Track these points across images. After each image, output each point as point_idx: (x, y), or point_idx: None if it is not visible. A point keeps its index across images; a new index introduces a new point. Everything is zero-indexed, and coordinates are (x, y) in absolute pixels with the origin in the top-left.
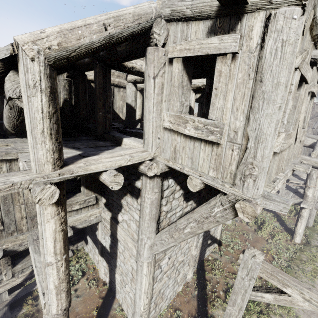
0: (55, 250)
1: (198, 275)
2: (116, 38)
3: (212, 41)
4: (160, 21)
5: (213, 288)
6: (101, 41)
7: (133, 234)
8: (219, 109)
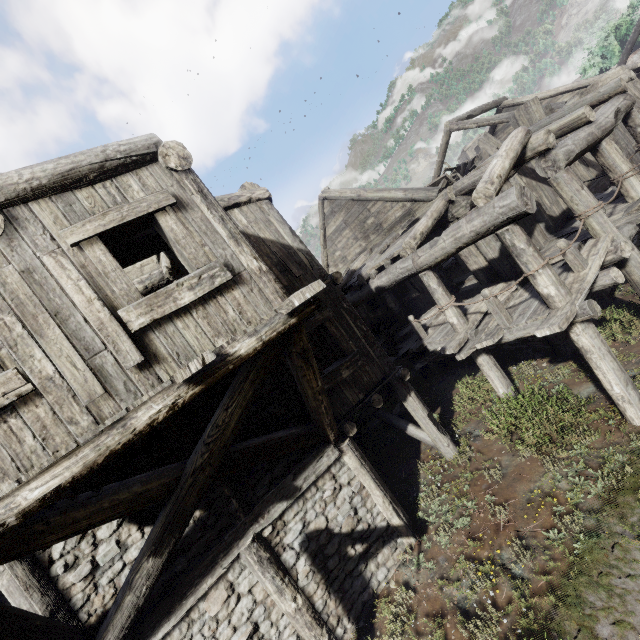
0: None
1: None
2: None
3: None
4: None
5: None
6: None
7: None
8: None
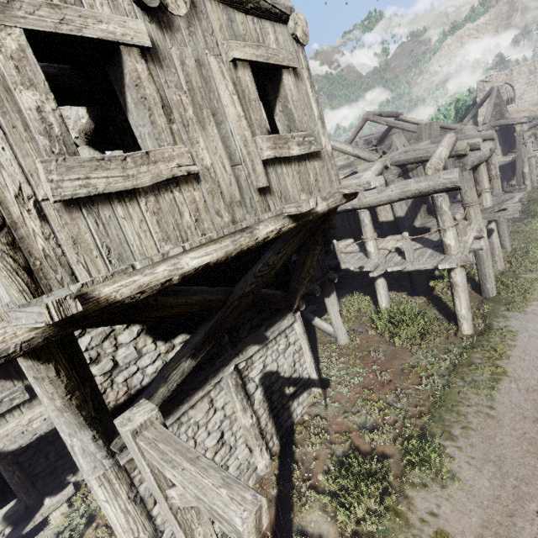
0: None
1: (281, 457)
2: None
3: None
4: None
5: (307, 472)
6: None
7: None
8: None
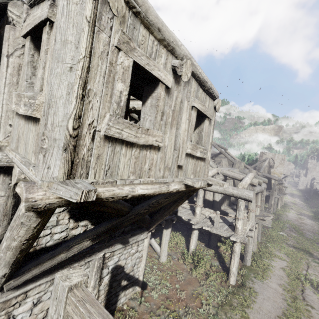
0: None
1: None
2: None
3: (38, 12)
4: (21, 4)
5: None
6: None
7: None
8: (39, 79)
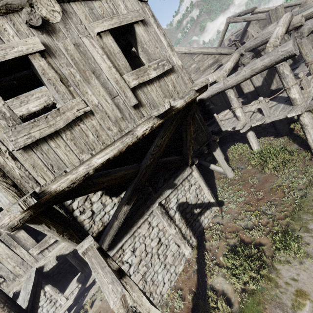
0: None
1: (198, 248)
2: None
3: None
4: None
5: (213, 256)
6: None
7: None
8: None
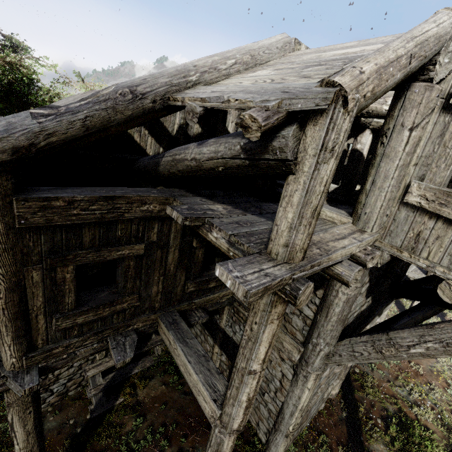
0: (265, 357)
1: (345, 392)
2: (408, 74)
3: None
4: (449, 44)
5: (367, 413)
6: (398, 81)
7: (296, 334)
8: None
